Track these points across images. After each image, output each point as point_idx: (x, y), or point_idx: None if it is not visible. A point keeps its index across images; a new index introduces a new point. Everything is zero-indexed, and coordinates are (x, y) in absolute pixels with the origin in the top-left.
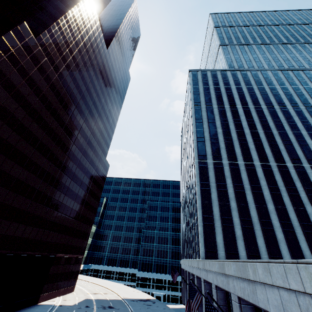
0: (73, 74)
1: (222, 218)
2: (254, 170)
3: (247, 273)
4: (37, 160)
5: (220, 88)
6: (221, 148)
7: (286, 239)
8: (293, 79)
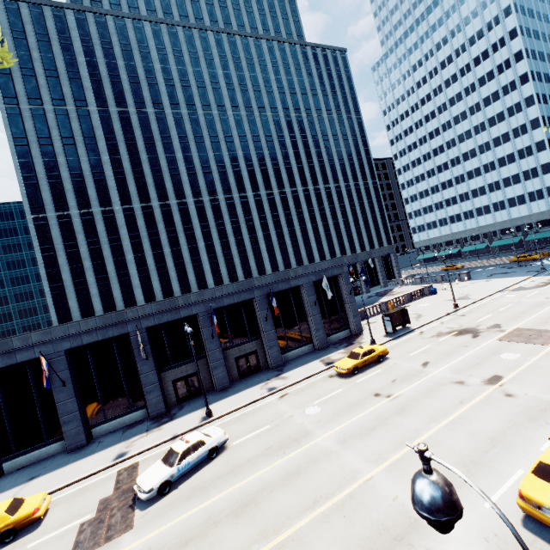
0: None
1: (74, 282)
2: (113, 218)
3: None
4: None
5: (54, 61)
6: (67, 191)
7: (141, 284)
8: (183, 50)
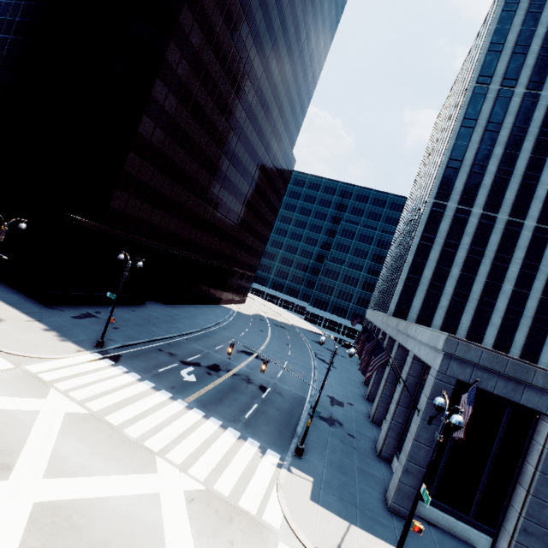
0: (266, 1)
1: (431, 283)
2: (517, 234)
3: (408, 330)
4: (221, 165)
5: None
6: (483, 186)
7: (501, 325)
8: None
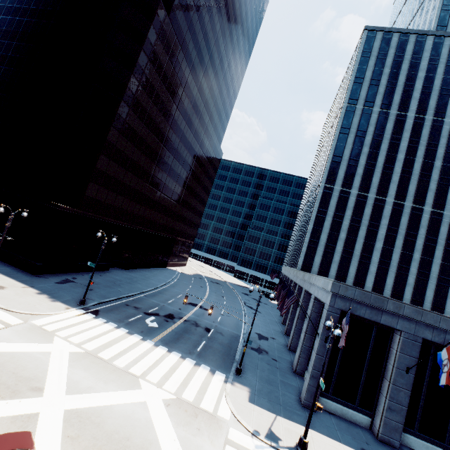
0: (198, 44)
1: (327, 244)
2: (382, 208)
3: (310, 279)
4: (167, 159)
5: (398, 75)
6: (357, 174)
7: (376, 273)
8: None
